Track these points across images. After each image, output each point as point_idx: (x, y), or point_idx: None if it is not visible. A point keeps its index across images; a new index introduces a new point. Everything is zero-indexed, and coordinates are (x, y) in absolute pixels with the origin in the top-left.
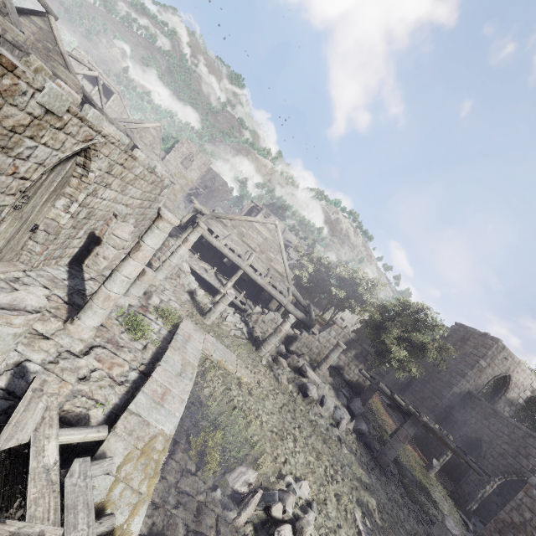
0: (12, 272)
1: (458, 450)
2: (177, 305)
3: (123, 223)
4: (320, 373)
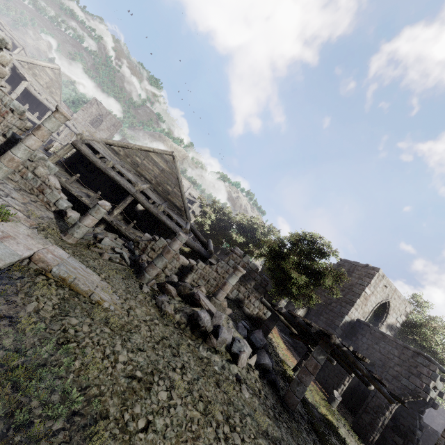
0: None
1: (371, 375)
2: (22, 214)
3: None
4: (216, 302)
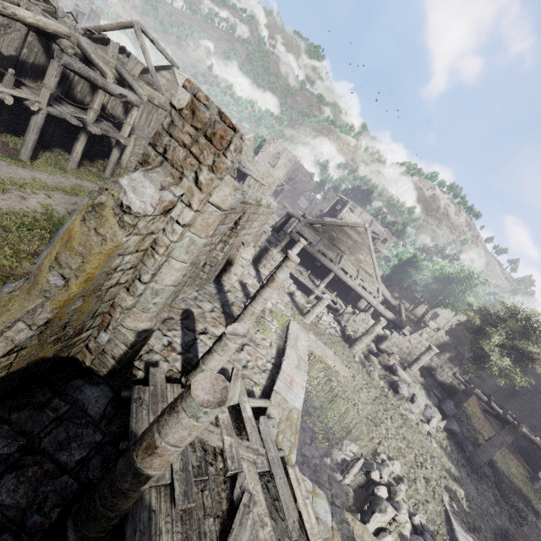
0: (192, 293)
1: None
2: (283, 307)
3: (247, 248)
4: (410, 373)
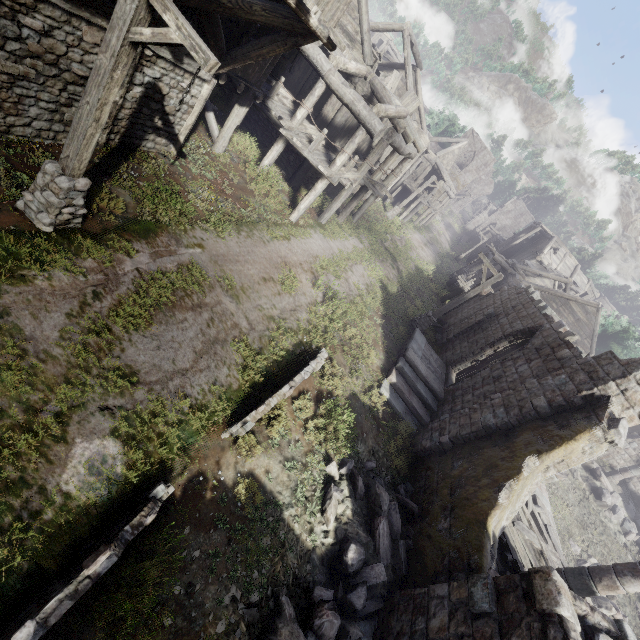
0: None
1: None
2: None
3: None
4: (612, 482)
